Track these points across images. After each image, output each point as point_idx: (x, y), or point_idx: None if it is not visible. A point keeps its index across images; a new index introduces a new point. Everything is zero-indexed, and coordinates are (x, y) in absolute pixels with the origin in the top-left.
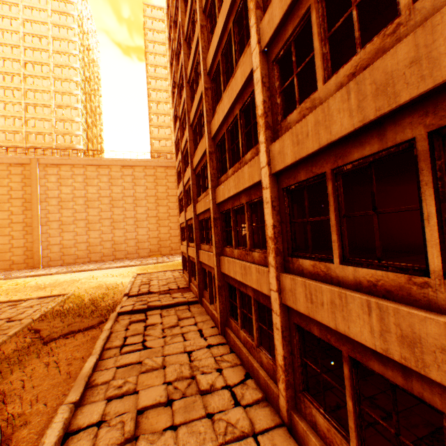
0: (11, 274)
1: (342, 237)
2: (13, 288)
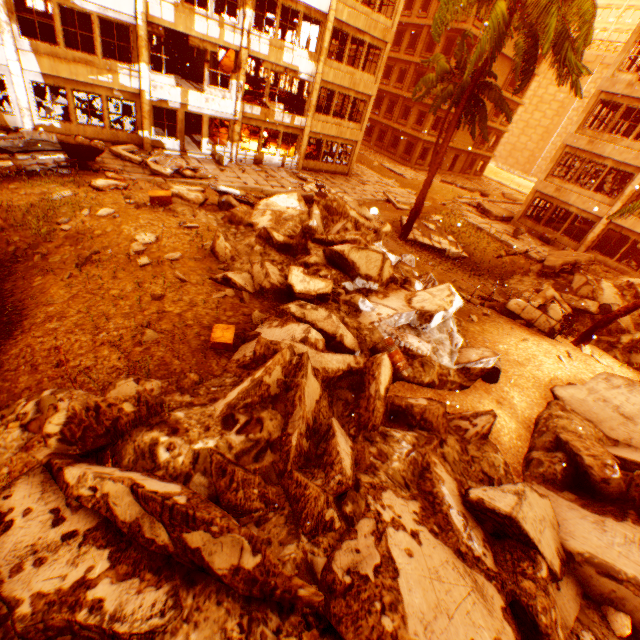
0: (509, 170)
1: (565, 173)
2: (505, 178)
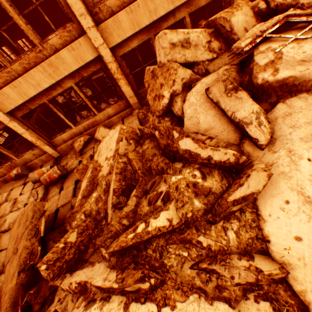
0: None
1: None
2: None
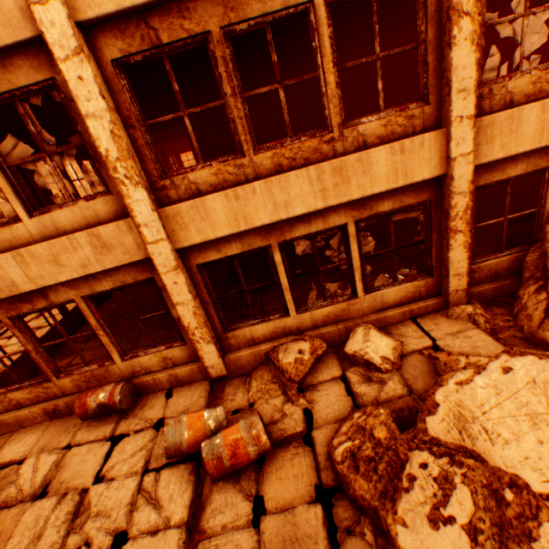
0: None
1: None
2: None
